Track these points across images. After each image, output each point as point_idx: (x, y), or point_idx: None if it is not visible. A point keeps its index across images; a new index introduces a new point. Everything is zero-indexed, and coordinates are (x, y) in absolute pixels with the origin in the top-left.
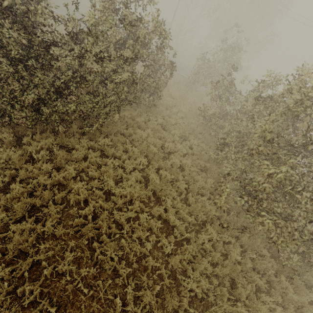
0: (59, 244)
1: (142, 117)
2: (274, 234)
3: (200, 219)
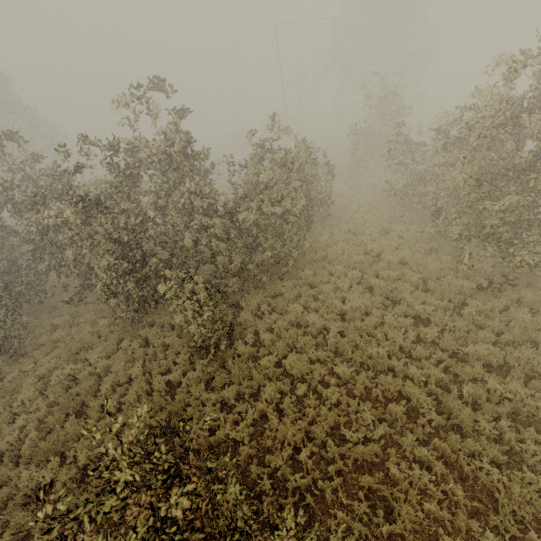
0: (327, 366)
1: (323, 234)
2: (540, 264)
3: (456, 300)
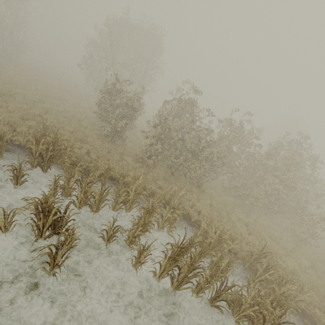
0: None
1: None
2: None
3: None
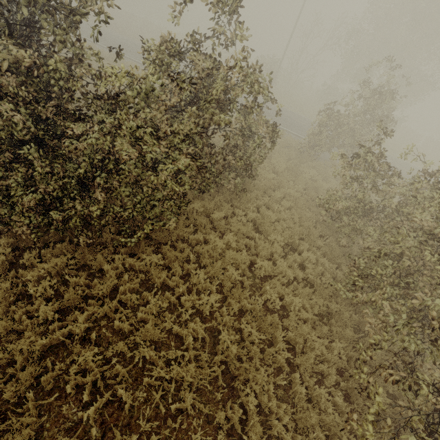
0: None
1: (222, 209)
2: None
3: None
